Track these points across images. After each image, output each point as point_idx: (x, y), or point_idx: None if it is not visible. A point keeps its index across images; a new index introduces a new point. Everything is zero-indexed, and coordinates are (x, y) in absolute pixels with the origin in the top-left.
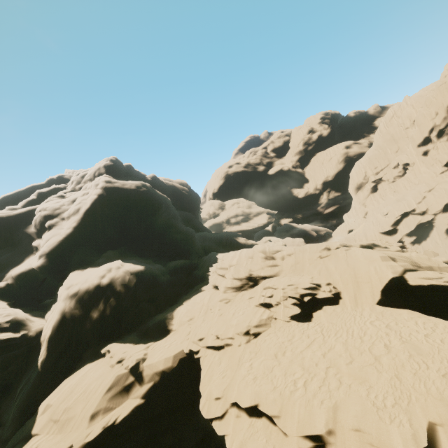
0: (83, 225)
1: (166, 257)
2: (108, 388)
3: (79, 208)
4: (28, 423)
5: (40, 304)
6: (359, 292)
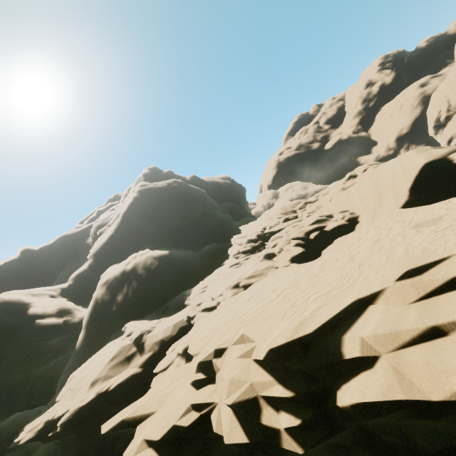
0: (123, 227)
1: (201, 245)
2: (111, 358)
3: (119, 213)
4: (57, 392)
5: None
6: (380, 204)
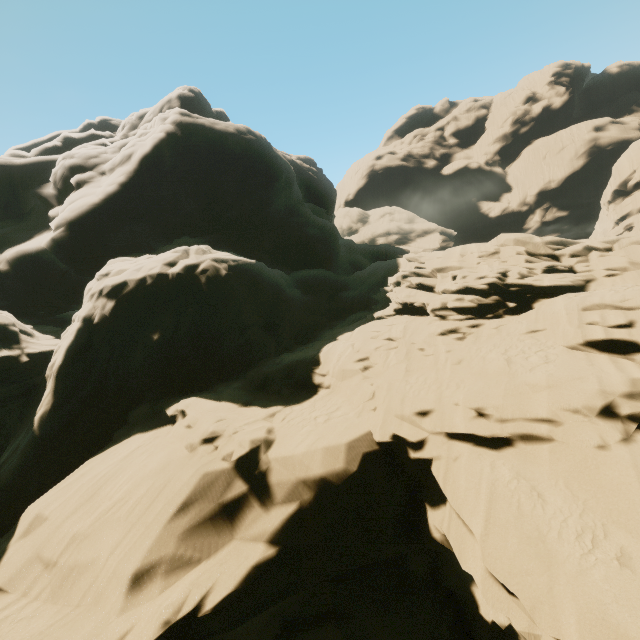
0: (138, 184)
1: (289, 265)
2: (180, 503)
3: (131, 153)
4: None
5: (62, 317)
6: None
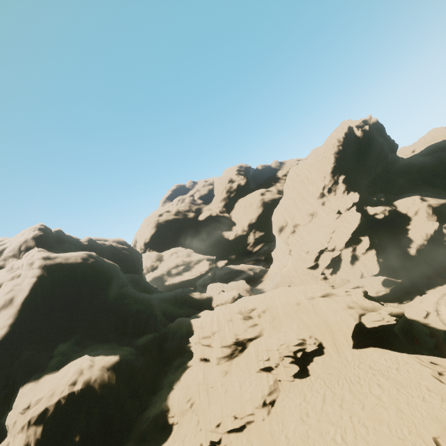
0: (22, 319)
1: (130, 335)
2: None
3: (12, 297)
4: None
5: None
6: (336, 340)
